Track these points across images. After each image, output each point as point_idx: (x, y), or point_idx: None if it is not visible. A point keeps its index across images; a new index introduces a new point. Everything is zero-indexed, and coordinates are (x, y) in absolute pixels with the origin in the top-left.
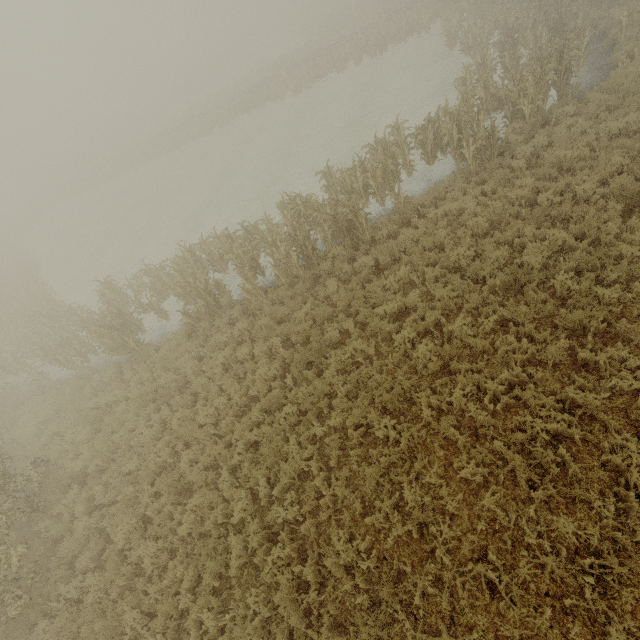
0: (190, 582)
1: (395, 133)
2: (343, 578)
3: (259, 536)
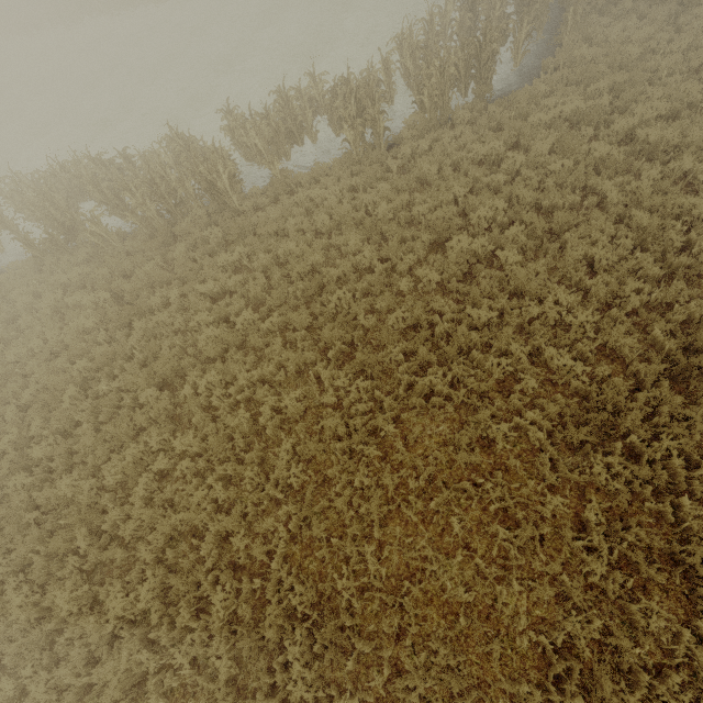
0: None
1: (311, 85)
2: (60, 505)
3: (19, 466)
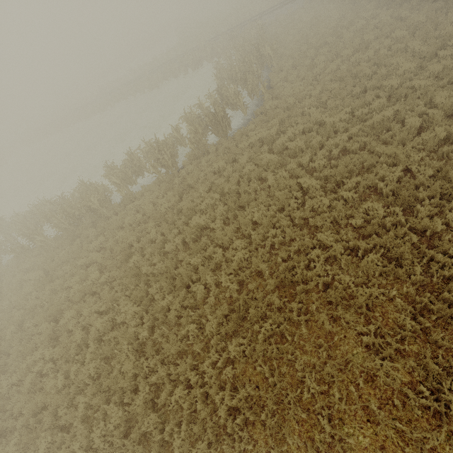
0: None
1: (146, 146)
2: None
3: None
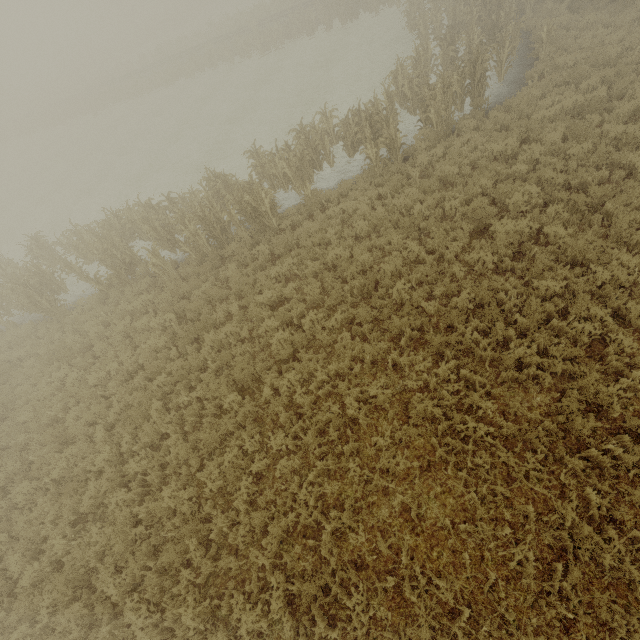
0: (55, 515)
1: (324, 121)
2: (164, 518)
3: (114, 482)
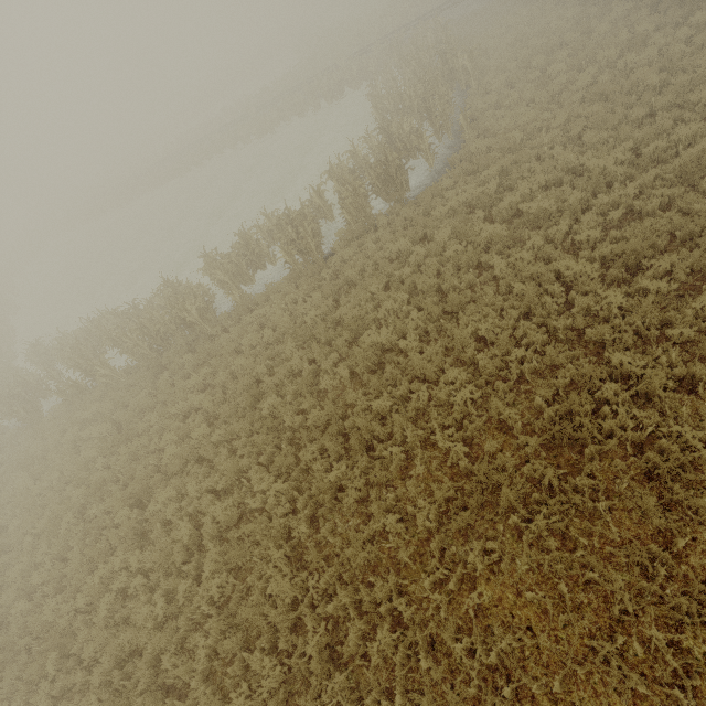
0: None
1: (267, 221)
2: (44, 630)
3: (25, 592)
